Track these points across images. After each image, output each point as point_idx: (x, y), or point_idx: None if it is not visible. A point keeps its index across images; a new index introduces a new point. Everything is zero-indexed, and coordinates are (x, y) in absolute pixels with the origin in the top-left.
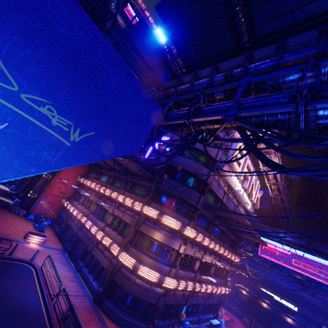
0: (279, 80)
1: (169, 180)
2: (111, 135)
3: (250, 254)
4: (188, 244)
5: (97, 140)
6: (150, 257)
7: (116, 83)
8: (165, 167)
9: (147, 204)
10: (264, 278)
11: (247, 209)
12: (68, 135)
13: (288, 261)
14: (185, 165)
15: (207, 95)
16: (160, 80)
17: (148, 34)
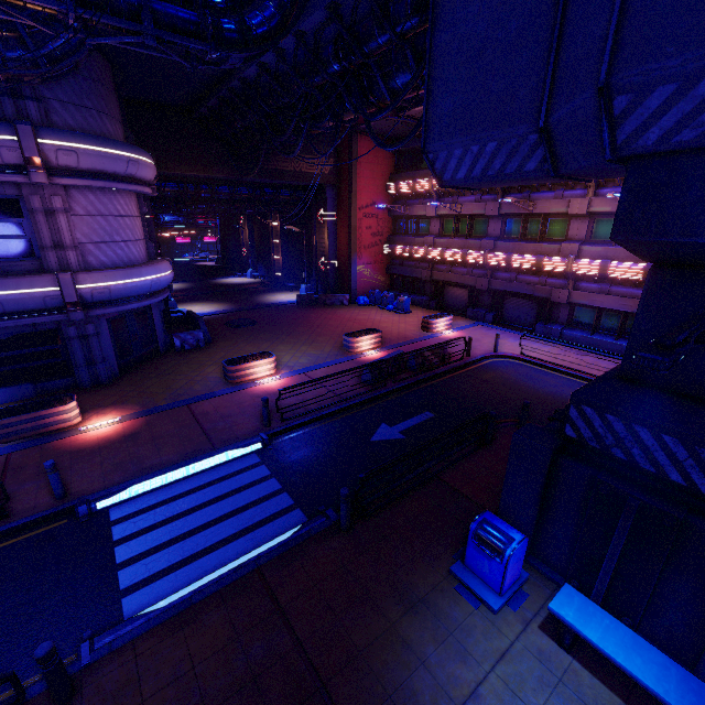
0: None
1: None
2: None
3: None
4: None
5: None
6: None
7: None
8: None
9: None
10: None
11: None
12: None
13: None
14: None
15: None
16: None
17: None
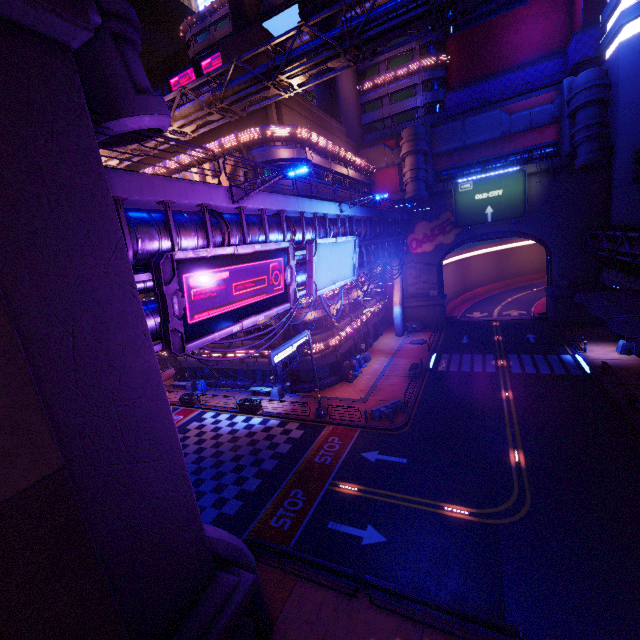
0: None
1: None
2: None
3: None
4: None
5: None
6: None
7: None
8: None
9: None
10: None
11: None
12: None
13: None
14: None
15: None
16: None
17: None
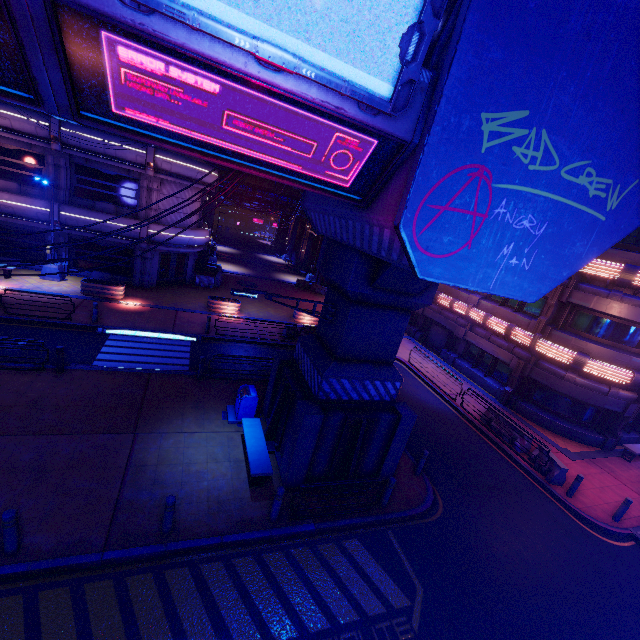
0: None
1: None
2: None
3: None
4: None
5: (639, 192)
6: (603, 346)
7: None
8: None
9: None
10: None
11: None
12: (604, 204)
13: None
14: None
15: None
16: None
17: None
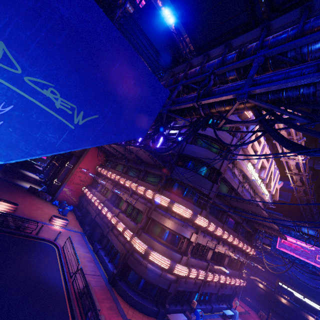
0: (302, 49)
1: (181, 169)
2: (116, 118)
3: (268, 248)
4: (200, 233)
5: (101, 124)
6: (161, 244)
7: (119, 65)
8: (177, 156)
9: (158, 192)
10: (284, 273)
11: (265, 201)
12: (72, 118)
13: (311, 257)
14: (197, 153)
15: (218, 75)
16: (170, 65)
17: (156, 17)
